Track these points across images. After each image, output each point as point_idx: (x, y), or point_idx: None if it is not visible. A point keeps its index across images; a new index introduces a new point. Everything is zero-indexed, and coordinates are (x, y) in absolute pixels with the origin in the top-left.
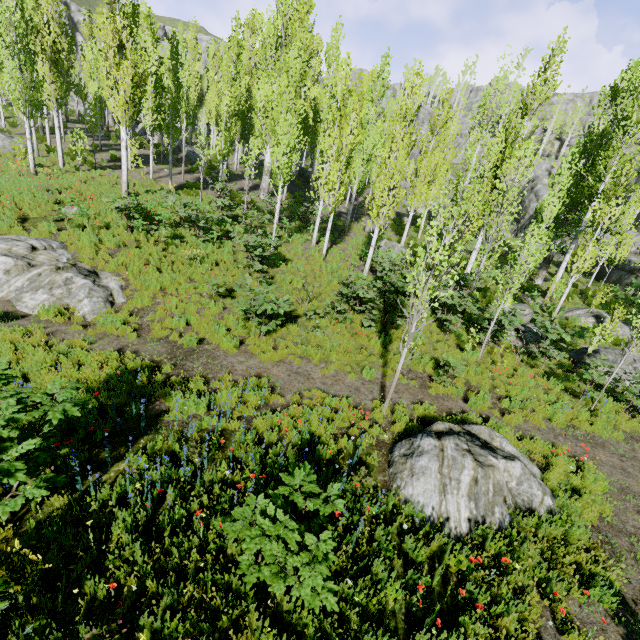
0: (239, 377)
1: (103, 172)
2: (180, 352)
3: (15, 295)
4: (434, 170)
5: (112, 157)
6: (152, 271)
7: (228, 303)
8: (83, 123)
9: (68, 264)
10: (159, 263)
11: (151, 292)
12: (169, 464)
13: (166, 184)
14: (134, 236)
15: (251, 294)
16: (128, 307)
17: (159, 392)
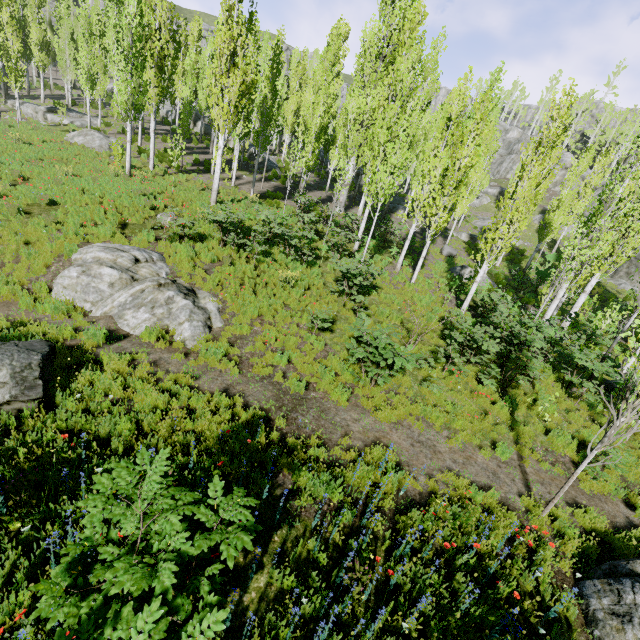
0: (358, 443)
1: (188, 176)
2: (288, 399)
3: (118, 311)
4: (534, 196)
5: (195, 161)
6: (247, 293)
7: (327, 338)
8: (166, 125)
9: (169, 280)
10: (253, 284)
11: (249, 318)
12: (322, 591)
13: (247, 192)
14: (227, 250)
15: (367, 338)
16: (227, 334)
17: (282, 462)
